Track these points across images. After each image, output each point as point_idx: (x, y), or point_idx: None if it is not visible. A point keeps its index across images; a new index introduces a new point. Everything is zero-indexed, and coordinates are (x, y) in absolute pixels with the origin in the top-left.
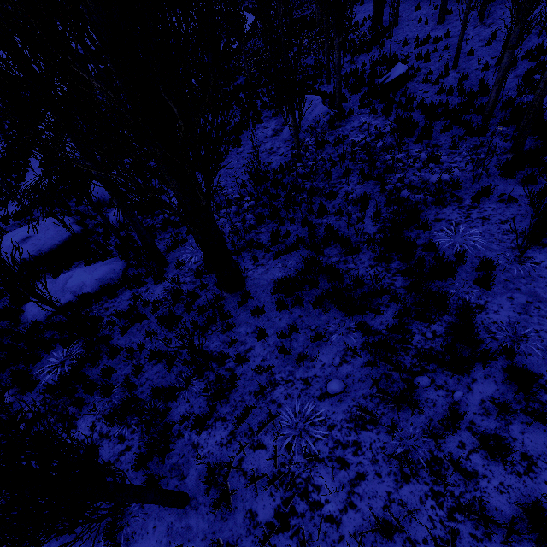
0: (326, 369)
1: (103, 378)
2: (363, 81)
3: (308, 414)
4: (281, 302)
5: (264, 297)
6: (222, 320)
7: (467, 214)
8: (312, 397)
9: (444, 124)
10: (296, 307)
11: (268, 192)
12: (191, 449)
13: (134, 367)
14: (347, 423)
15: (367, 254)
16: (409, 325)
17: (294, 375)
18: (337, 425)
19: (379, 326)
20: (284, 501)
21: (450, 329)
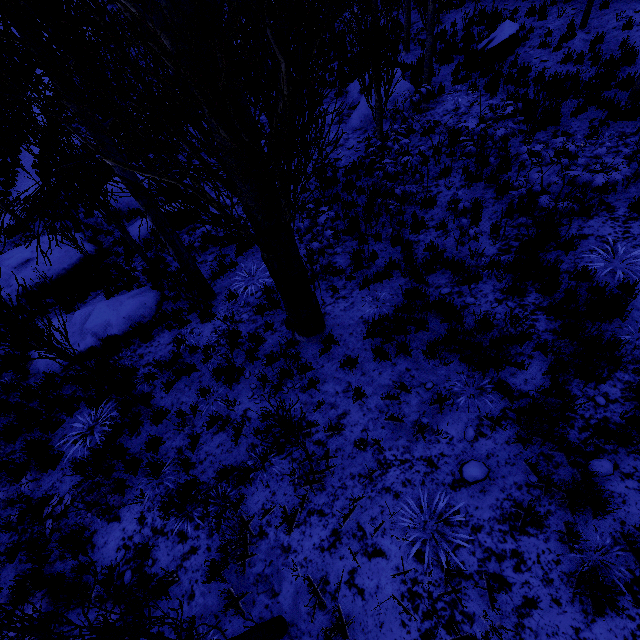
0: (457, 445)
1: (148, 451)
2: (456, 47)
3: (439, 510)
4: (379, 349)
5: (353, 343)
6: (300, 374)
7: (624, 228)
8: (442, 485)
9: (573, 104)
10: (399, 356)
11: (340, 199)
12: (281, 553)
13: (190, 439)
14: (498, 524)
15: (490, 283)
16: (567, 384)
17: (411, 453)
18: (484, 526)
19: (524, 386)
20: (423, 634)
21: (630, 392)
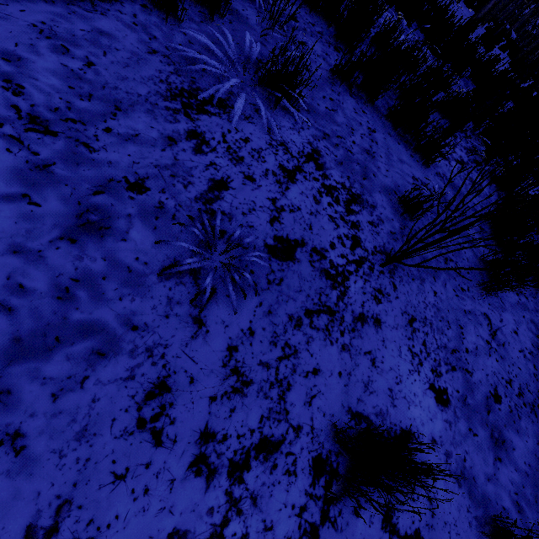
0: None
1: None
2: None
3: None
4: None
5: None
6: None
7: None
8: None
9: None
10: None
11: None
12: None
13: None
14: None
15: None
16: None
17: None
18: None
19: None
20: None
21: None
